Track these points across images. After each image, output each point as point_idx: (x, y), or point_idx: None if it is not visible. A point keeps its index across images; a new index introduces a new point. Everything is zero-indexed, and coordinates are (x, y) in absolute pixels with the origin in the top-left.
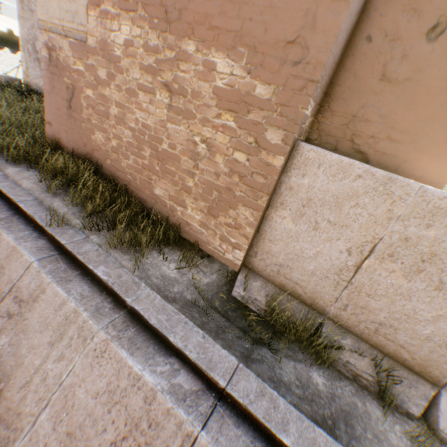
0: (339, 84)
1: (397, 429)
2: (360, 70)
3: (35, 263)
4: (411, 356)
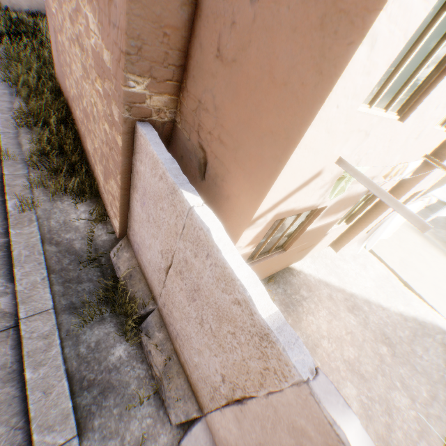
0: (191, 57)
1: (147, 422)
2: (204, 39)
3: None
4: (191, 375)
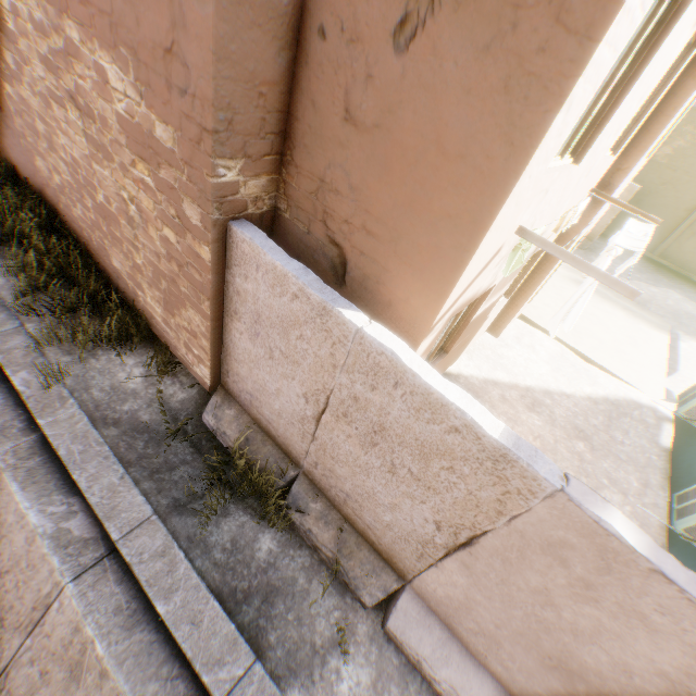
0: (297, 118)
1: (335, 616)
2: (319, 95)
3: None
4: (379, 541)
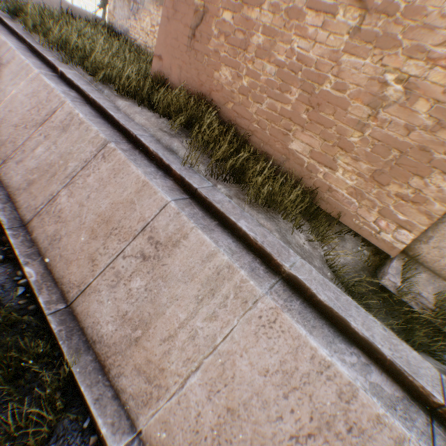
0: None
1: None
2: None
3: (172, 203)
4: None
